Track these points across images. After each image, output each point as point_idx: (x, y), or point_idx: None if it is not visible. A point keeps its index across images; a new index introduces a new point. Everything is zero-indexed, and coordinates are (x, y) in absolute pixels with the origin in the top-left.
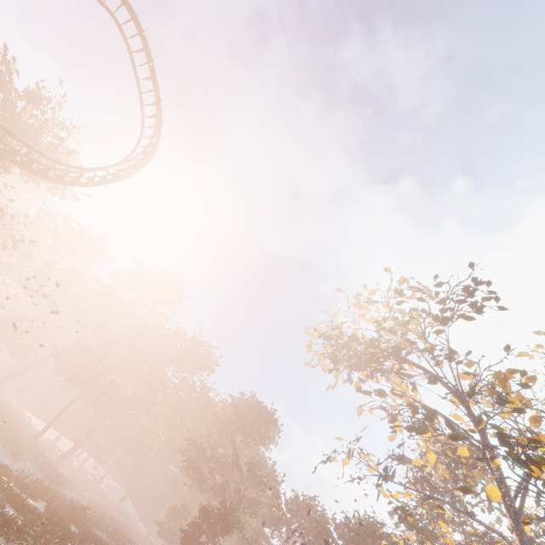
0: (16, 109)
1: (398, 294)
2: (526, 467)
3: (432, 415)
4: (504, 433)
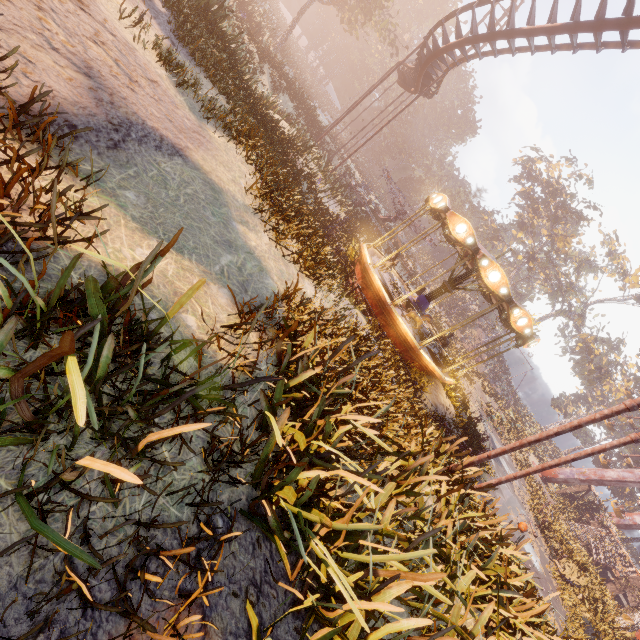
0: None
1: (579, 176)
2: (532, 260)
3: (533, 227)
4: (534, 253)
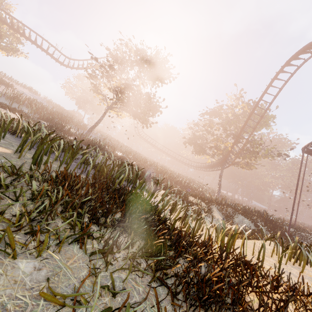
0: (262, 119)
1: None
2: None
3: None
4: None
